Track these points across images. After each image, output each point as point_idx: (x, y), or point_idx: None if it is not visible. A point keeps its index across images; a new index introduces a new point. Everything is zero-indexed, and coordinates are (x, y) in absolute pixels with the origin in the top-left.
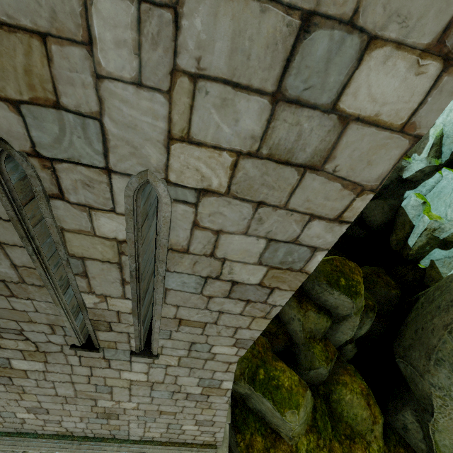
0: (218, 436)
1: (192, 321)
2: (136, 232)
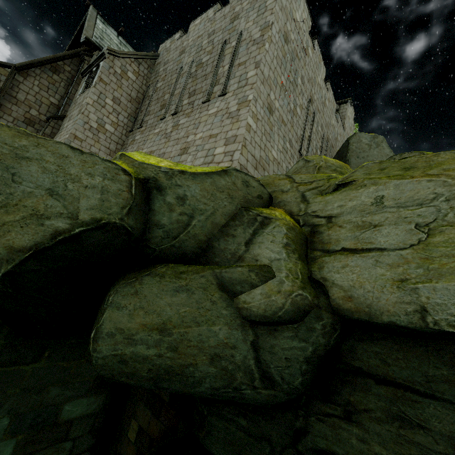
0: (235, 158)
1: (243, 62)
2: (237, 42)
